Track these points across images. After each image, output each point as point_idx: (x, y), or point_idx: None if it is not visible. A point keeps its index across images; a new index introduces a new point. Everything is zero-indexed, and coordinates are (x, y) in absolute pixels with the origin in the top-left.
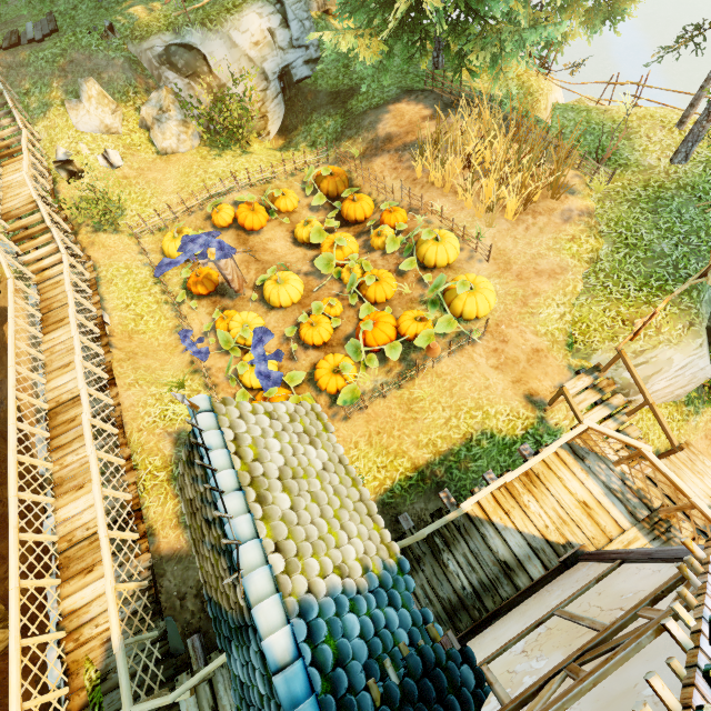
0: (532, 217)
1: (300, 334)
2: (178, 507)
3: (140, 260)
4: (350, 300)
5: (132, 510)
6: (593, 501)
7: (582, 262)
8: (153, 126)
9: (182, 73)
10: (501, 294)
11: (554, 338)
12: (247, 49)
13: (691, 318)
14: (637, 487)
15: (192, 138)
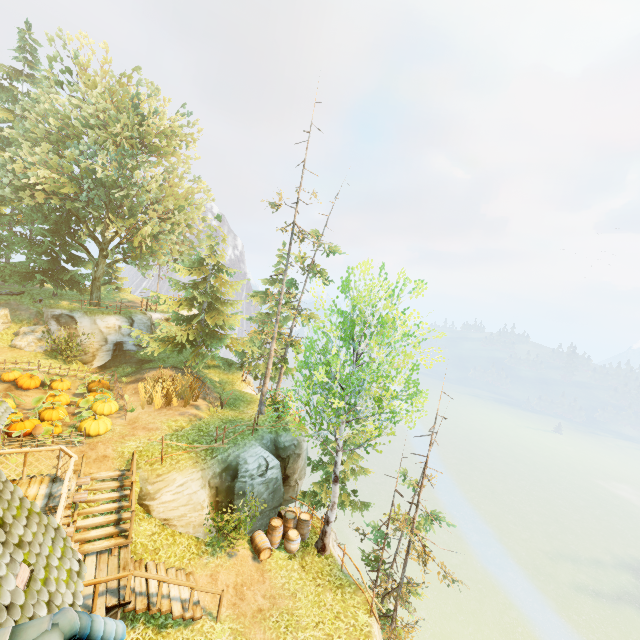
0: (167, 410)
1: None
2: None
3: None
4: (31, 417)
5: None
6: (34, 496)
7: (171, 429)
8: (21, 335)
9: (60, 324)
10: (116, 432)
11: (123, 454)
12: (102, 327)
13: (199, 459)
14: (67, 496)
15: (39, 347)
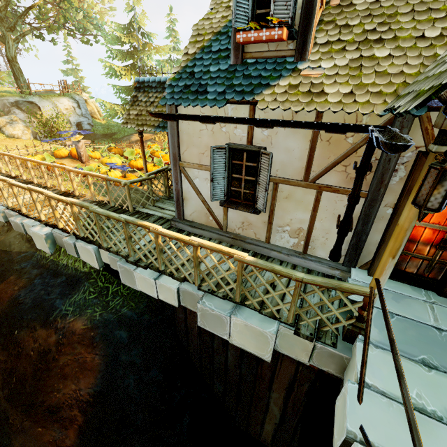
0: None
1: (130, 165)
2: (95, 193)
3: (5, 166)
4: (147, 160)
5: (67, 192)
6: None
7: None
8: (6, 125)
9: (25, 112)
10: None
11: None
12: (62, 110)
13: None
14: None
15: (30, 134)
